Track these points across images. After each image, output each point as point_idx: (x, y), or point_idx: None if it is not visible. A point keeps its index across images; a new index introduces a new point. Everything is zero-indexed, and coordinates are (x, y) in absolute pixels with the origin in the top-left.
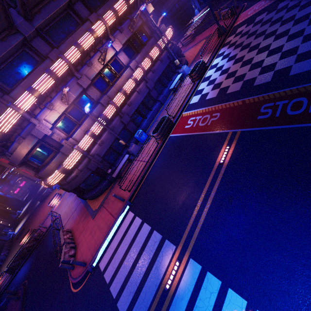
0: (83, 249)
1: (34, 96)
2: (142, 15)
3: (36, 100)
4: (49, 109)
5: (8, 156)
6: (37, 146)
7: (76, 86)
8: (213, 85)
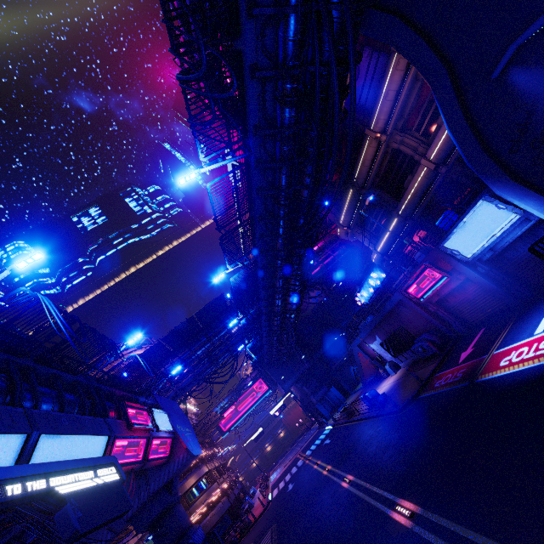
0: (253, 519)
1: (208, 452)
2: (224, 459)
3: (207, 455)
4: (208, 463)
5: (183, 483)
6: (204, 477)
7: (213, 463)
8: (279, 471)
